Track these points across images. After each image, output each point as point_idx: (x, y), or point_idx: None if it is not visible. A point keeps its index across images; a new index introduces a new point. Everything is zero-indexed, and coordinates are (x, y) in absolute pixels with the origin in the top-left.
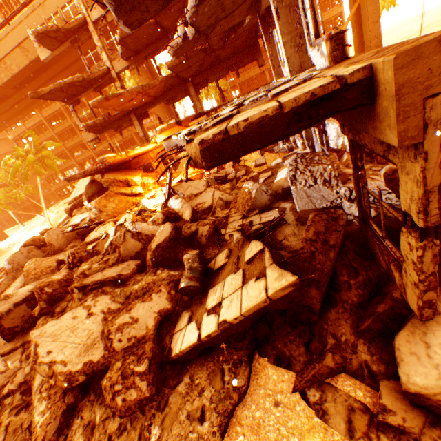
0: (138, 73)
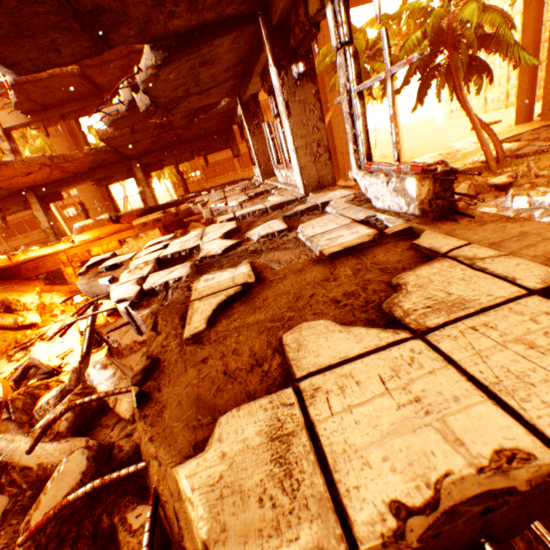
0: (46, 135)
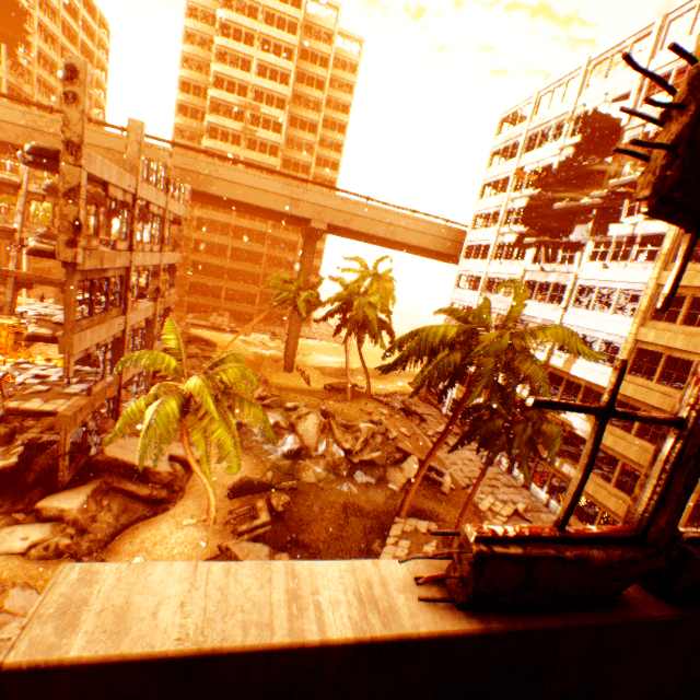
0: None
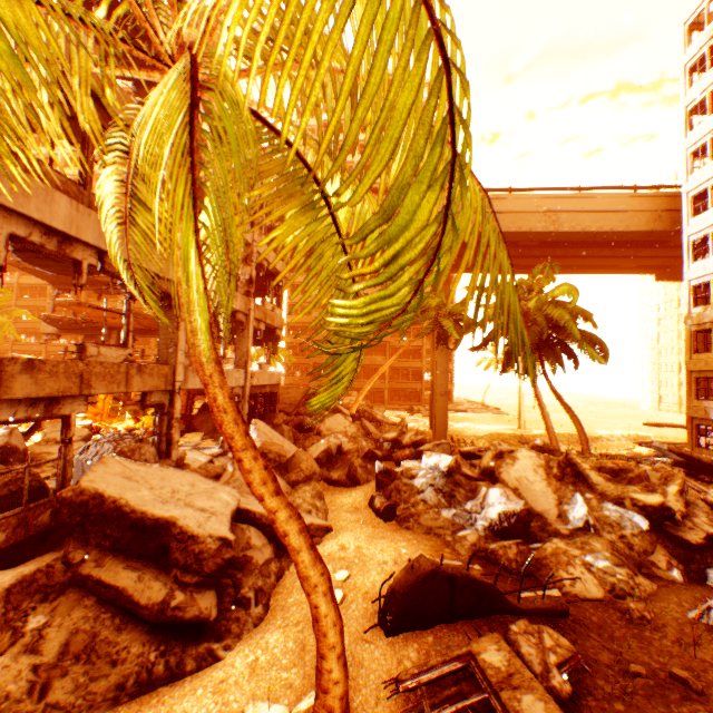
0: None
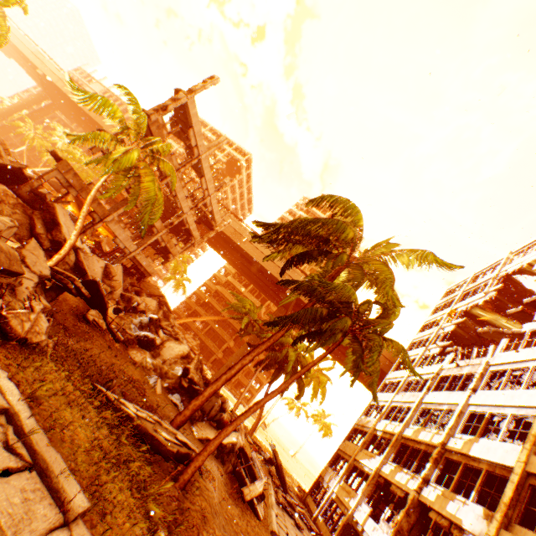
0: None
